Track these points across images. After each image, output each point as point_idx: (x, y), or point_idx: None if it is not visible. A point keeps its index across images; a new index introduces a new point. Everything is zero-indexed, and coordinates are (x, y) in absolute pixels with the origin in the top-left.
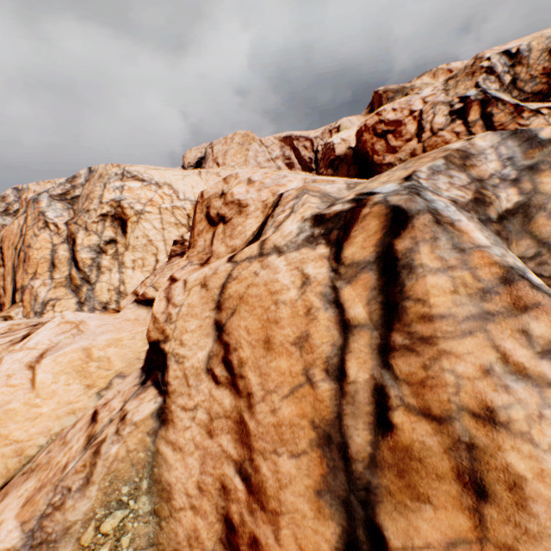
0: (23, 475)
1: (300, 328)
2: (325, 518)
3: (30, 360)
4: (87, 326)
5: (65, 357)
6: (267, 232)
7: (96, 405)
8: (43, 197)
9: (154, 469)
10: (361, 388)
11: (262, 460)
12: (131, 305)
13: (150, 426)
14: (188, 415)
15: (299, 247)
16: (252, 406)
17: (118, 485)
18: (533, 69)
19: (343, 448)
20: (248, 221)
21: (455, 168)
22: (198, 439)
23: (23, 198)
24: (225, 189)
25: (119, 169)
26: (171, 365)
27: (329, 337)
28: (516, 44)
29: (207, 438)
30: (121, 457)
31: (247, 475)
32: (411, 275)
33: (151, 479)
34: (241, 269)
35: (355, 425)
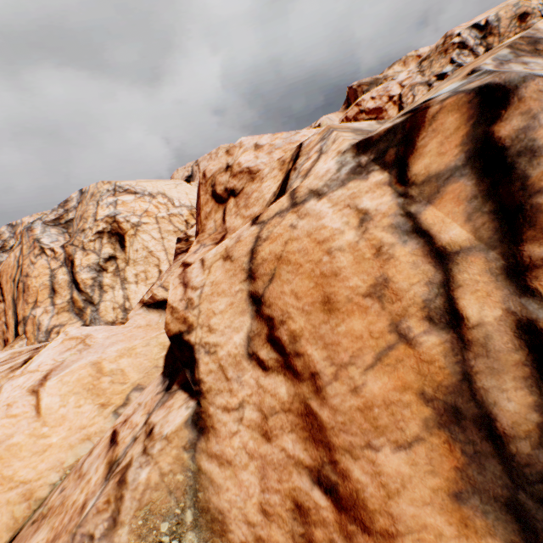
0: (33, 525)
1: (372, 274)
2: (478, 535)
3: (32, 384)
4: (94, 340)
5: (72, 376)
6: (292, 185)
7: (114, 424)
8: (37, 225)
9: (198, 494)
10: (494, 331)
11: (350, 460)
12: (140, 310)
13: (185, 438)
14: (232, 417)
15: (343, 183)
16: (321, 390)
17: (154, 522)
18: (505, 37)
19: (486, 423)
20: (264, 185)
21: (525, 54)
22: (251, 446)
23: (18, 232)
24: (229, 162)
25: (110, 185)
26: (201, 358)
27: (419, 276)
28: (484, 17)
29: (262, 443)
30: (154, 484)
31: (331, 485)
32: (537, 159)
33: (196, 507)
34: (271, 227)
35: (498, 386)
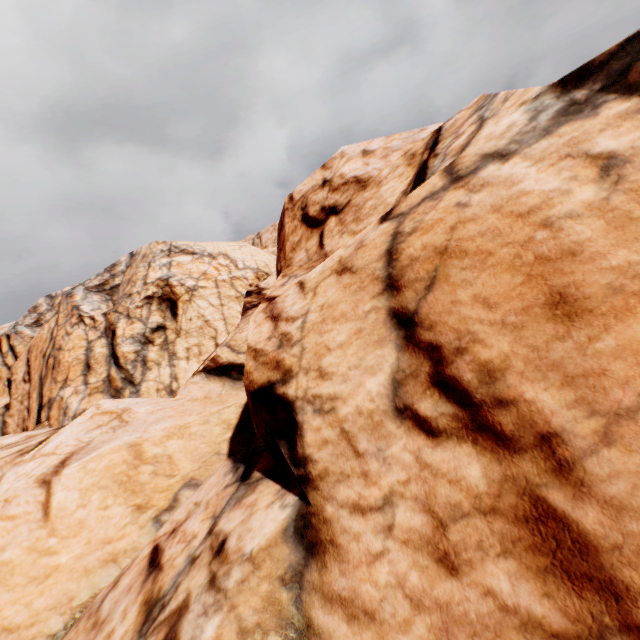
0: None
1: None
2: None
3: (44, 471)
4: (133, 415)
5: (99, 461)
6: (437, 170)
7: (156, 536)
8: (78, 290)
9: None
10: None
11: None
12: (197, 377)
13: (283, 562)
14: (370, 523)
15: (548, 130)
16: (570, 467)
17: None
18: None
19: None
20: (384, 188)
21: None
22: (414, 583)
23: (56, 303)
24: (327, 176)
25: (165, 245)
26: (307, 421)
27: None
28: None
29: (440, 577)
30: None
31: None
32: None
33: None
34: (419, 216)
35: None
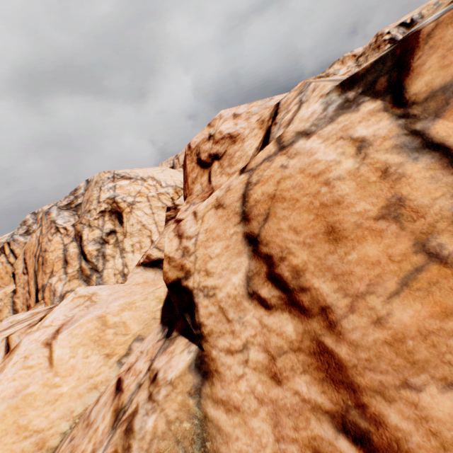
0: None
1: (382, 195)
2: None
3: (46, 337)
4: (99, 297)
5: (80, 329)
6: (275, 136)
7: (119, 372)
8: (53, 209)
9: (206, 444)
10: None
11: (382, 403)
12: (138, 269)
13: (189, 383)
14: (236, 359)
15: (332, 119)
16: (335, 324)
17: None
18: None
19: None
20: (246, 144)
21: None
22: (259, 390)
23: (39, 218)
24: (211, 132)
25: (110, 174)
26: (200, 302)
27: (442, 189)
28: (408, 16)
29: (272, 386)
30: (161, 433)
31: (361, 434)
32: None
33: None
34: (261, 172)
35: None
